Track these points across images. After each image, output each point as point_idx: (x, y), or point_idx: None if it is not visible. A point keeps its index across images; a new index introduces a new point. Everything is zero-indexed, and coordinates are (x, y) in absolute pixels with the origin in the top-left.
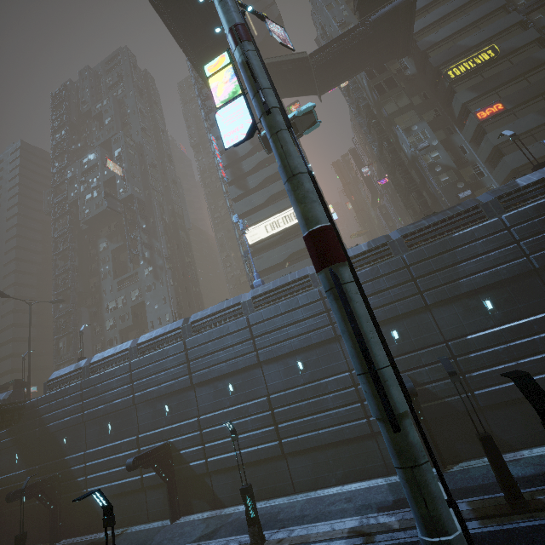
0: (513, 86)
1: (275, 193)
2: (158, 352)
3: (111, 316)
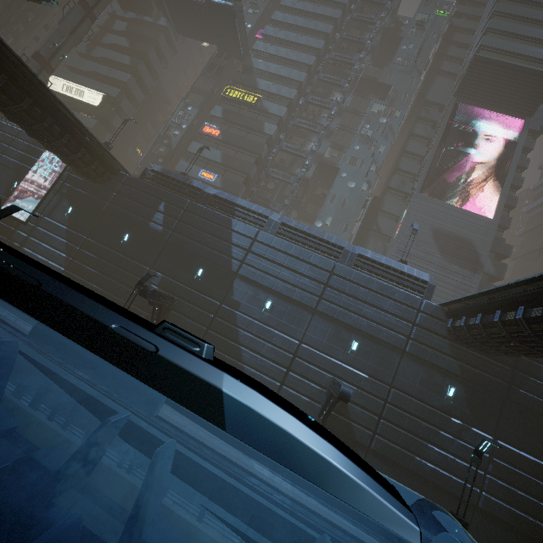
0: (240, 130)
1: (98, 73)
2: None
3: None
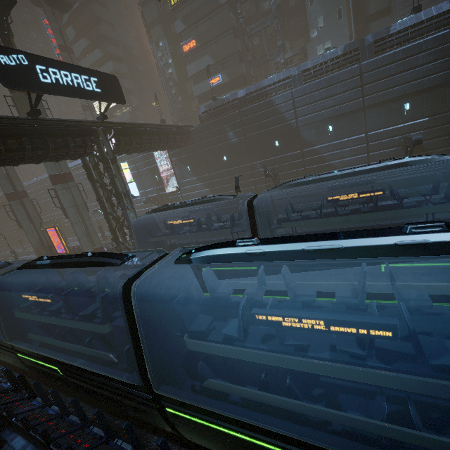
0: (204, 23)
1: None
2: (44, 186)
3: None
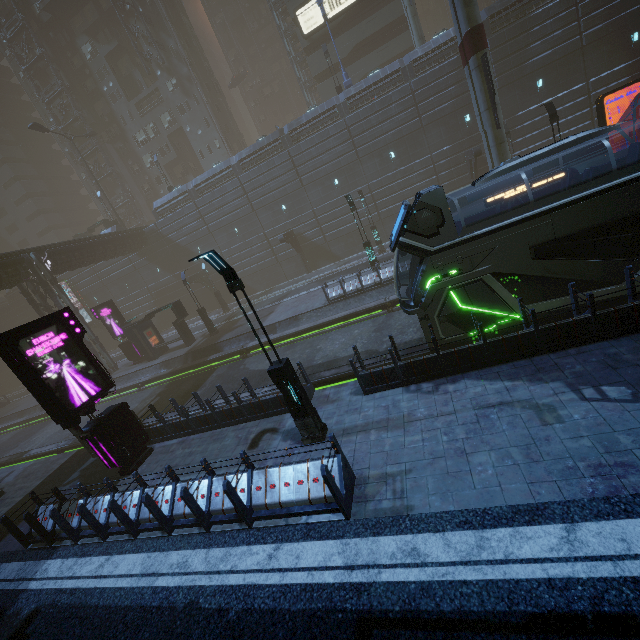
0: None
1: None
2: (265, 164)
3: (146, 151)
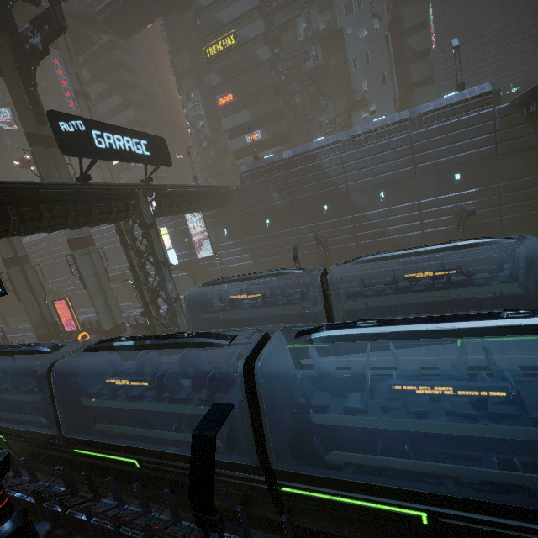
0: (243, 78)
1: None
2: (39, 248)
3: None
